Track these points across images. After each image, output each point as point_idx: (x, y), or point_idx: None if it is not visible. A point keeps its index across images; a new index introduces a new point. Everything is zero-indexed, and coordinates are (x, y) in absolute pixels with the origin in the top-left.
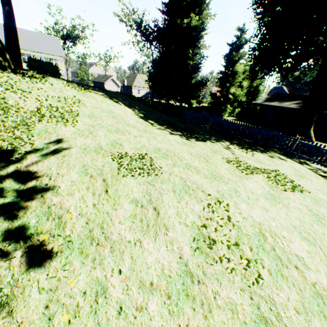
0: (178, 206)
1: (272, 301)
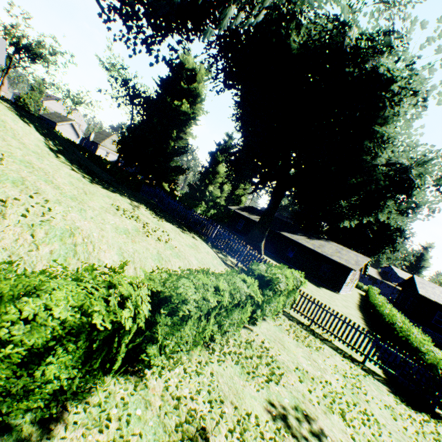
0: None
1: (33, 266)
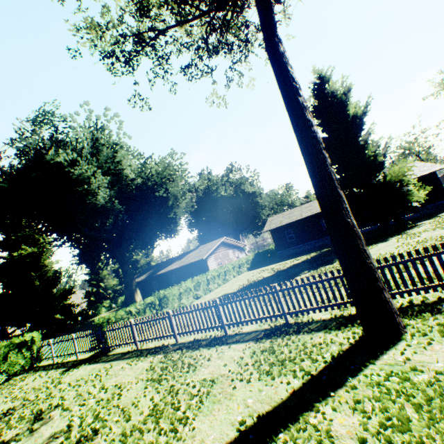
0: None
1: None
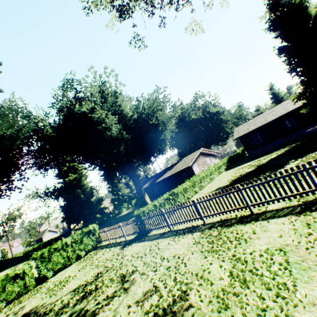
0: None
1: None
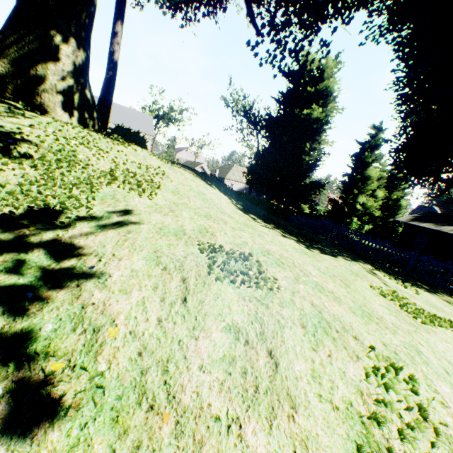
0: (312, 358)
1: None
